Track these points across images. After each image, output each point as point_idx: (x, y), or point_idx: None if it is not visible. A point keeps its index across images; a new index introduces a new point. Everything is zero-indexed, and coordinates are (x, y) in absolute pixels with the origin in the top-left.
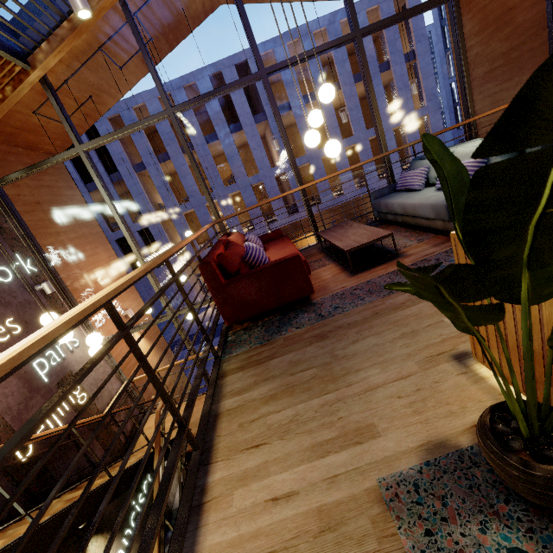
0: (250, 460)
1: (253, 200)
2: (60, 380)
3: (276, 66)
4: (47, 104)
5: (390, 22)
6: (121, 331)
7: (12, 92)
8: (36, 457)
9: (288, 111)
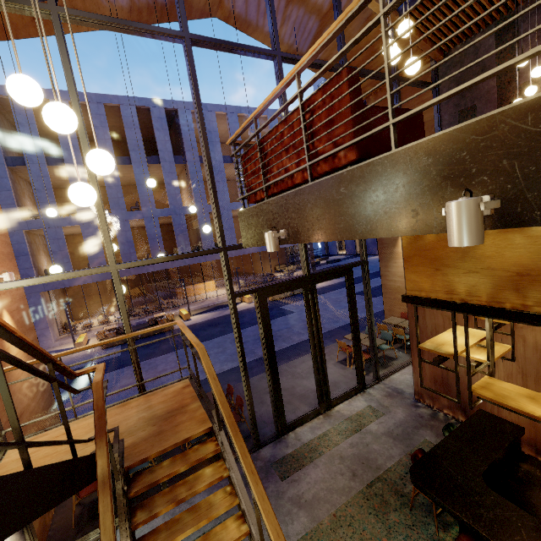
0: None
1: (157, 232)
2: None
3: (290, 55)
4: None
5: (365, 72)
6: None
7: None
8: None
9: None
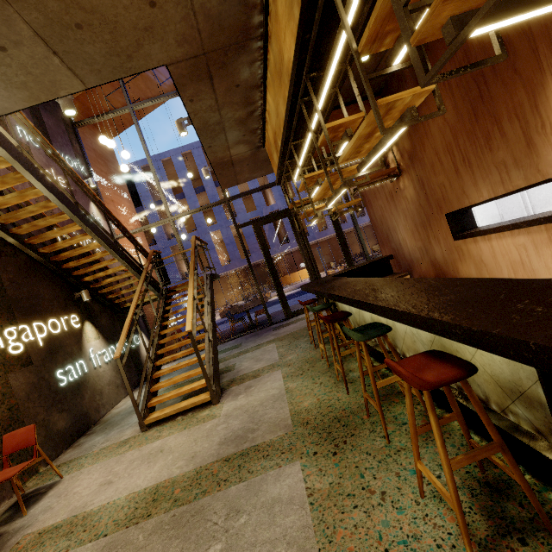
0: None
1: (251, 231)
2: None
3: None
4: (114, 95)
5: None
6: None
7: None
8: (67, 250)
9: None
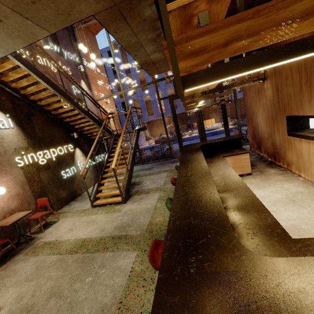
0: None
1: None
2: (79, 98)
3: None
4: None
5: None
6: None
7: None
8: (67, 110)
9: None
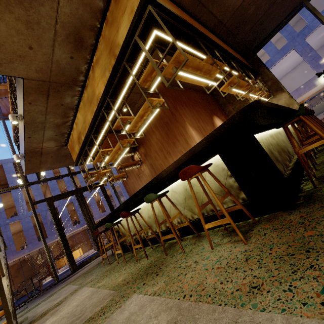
0: None
1: (30, 225)
2: None
3: None
4: None
5: None
6: None
7: None
8: None
9: (60, 179)
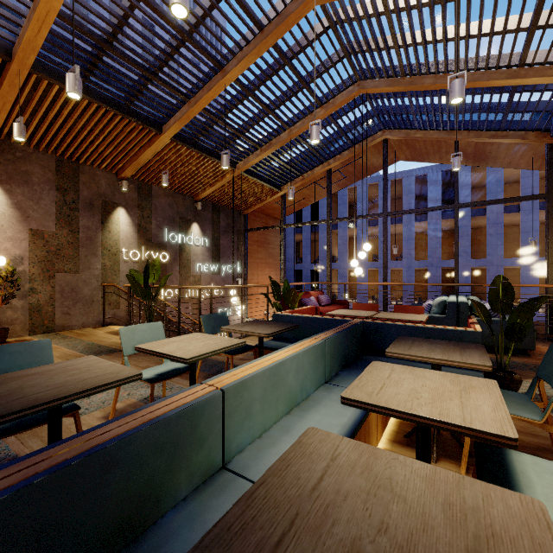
0: (249, 341)
1: (411, 280)
2: None
3: (394, 212)
4: None
5: (485, 203)
6: (241, 295)
7: (269, 198)
8: None
9: (481, 216)
